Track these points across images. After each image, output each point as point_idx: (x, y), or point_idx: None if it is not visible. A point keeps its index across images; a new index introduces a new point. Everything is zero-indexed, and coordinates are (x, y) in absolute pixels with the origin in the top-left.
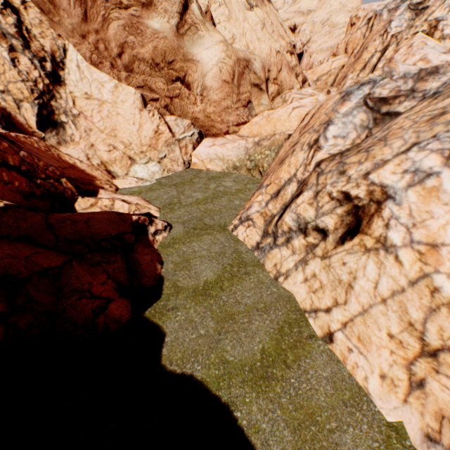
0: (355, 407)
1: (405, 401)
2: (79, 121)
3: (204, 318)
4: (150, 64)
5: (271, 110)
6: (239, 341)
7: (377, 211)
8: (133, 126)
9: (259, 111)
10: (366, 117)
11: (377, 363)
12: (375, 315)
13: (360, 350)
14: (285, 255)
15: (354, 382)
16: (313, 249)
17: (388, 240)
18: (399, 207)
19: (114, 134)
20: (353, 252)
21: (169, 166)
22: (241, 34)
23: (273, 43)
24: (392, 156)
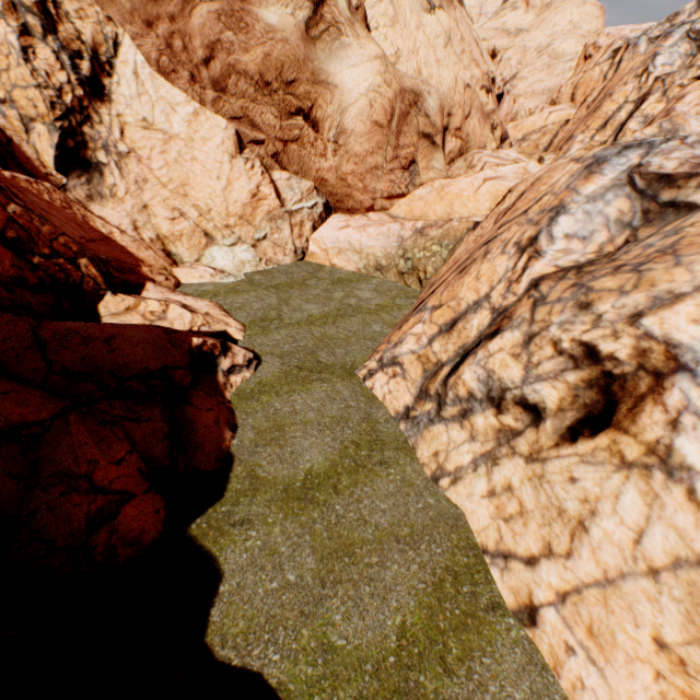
0: None
1: None
2: (127, 165)
3: (297, 549)
4: (256, 82)
5: (447, 178)
6: (358, 604)
7: (653, 392)
8: (216, 182)
9: (426, 179)
10: (630, 206)
11: (626, 692)
12: (630, 595)
13: (591, 655)
14: (455, 439)
15: None
16: (512, 439)
17: (675, 453)
18: None
19: (185, 192)
20: (594, 462)
21: (270, 254)
22: (411, 49)
23: (460, 70)
24: (693, 287)
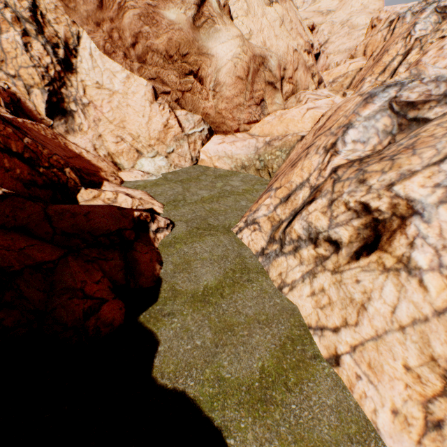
0: (362, 444)
1: (419, 442)
2: (88, 111)
3: (201, 328)
4: (164, 56)
5: (284, 109)
6: (237, 356)
7: (400, 228)
8: (142, 119)
9: (271, 110)
10: (390, 121)
11: (389, 396)
12: (390, 342)
13: (370, 378)
14: (291, 264)
15: (361, 414)
16: (324, 261)
17: (412, 261)
18: (428, 225)
19: (123, 126)
20: (369, 270)
21: (177, 161)
22: (259, 29)
23: (290, 41)
24: (422, 167)
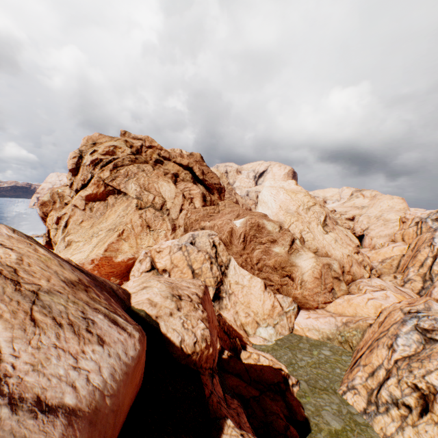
0: None
1: None
2: (231, 297)
3: None
4: (272, 267)
5: (349, 293)
6: None
7: (434, 399)
8: (259, 302)
9: (340, 294)
10: (419, 336)
11: None
12: None
13: None
14: (386, 421)
15: None
16: (405, 418)
17: None
18: None
19: (249, 306)
20: (428, 423)
21: (280, 330)
22: (322, 246)
23: (343, 249)
24: (433, 369)
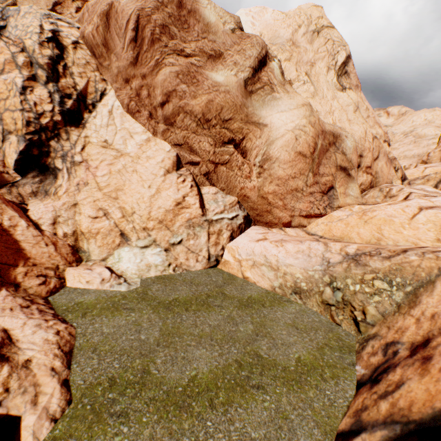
0: None
1: None
2: (76, 171)
3: None
4: (199, 118)
5: (364, 204)
6: None
7: None
8: (147, 190)
9: (344, 203)
10: None
11: None
12: None
13: None
14: None
15: None
16: None
17: None
18: None
19: (116, 195)
20: None
21: (182, 258)
22: (327, 111)
23: (367, 128)
24: None
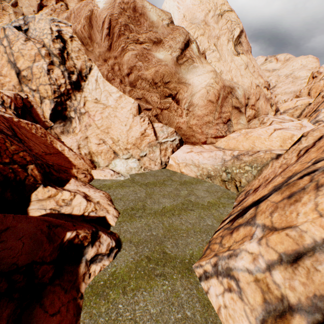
0: None
1: None
2: (83, 118)
3: None
4: (150, 82)
5: (248, 128)
6: None
7: None
8: (124, 127)
9: (236, 128)
10: None
11: None
12: None
13: None
14: None
15: None
16: None
17: None
18: None
19: (107, 131)
20: None
21: (147, 164)
22: (227, 70)
23: (253, 79)
24: None
